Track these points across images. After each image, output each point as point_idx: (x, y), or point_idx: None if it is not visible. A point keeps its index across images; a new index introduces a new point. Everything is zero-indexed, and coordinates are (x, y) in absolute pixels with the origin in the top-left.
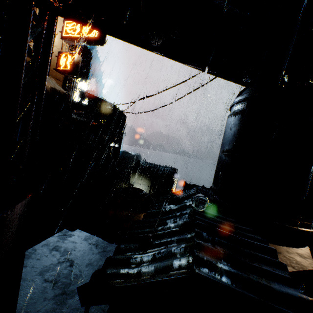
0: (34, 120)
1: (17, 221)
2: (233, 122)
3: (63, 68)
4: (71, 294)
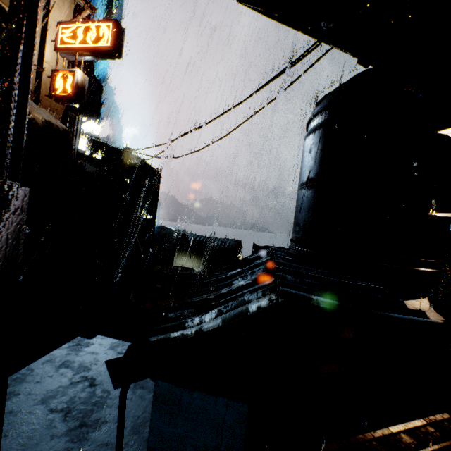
0: (23, 66)
1: (3, 213)
2: (313, 142)
3: (61, 94)
4: (94, 424)
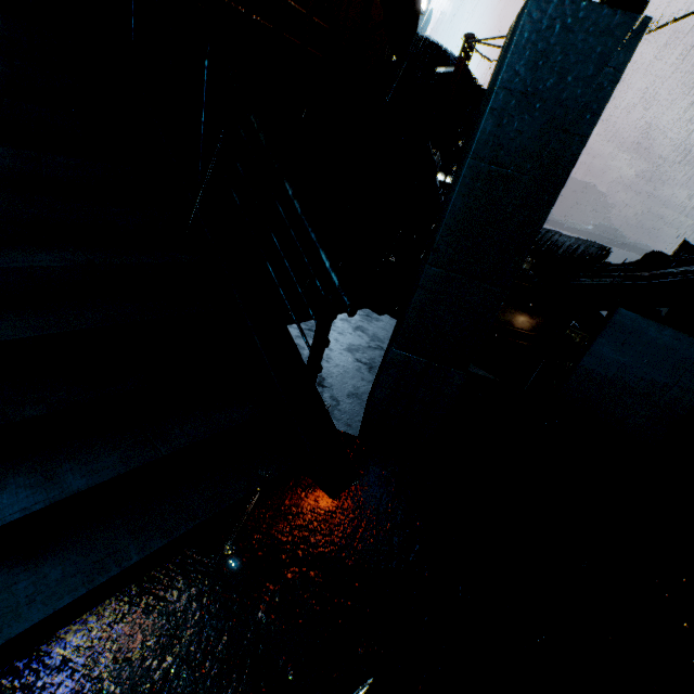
0: None
1: None
2: None
3: None
4: None
